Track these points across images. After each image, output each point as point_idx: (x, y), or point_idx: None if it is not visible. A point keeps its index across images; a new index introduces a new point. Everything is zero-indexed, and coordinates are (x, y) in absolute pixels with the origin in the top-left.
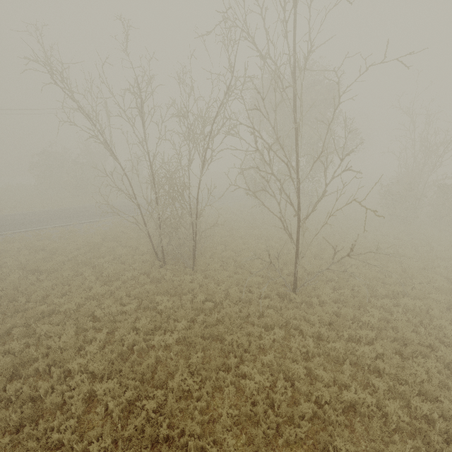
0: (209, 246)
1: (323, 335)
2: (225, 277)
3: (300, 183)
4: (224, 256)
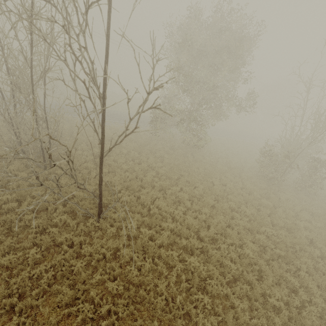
0: (81, 154)
1: (77, 271)
2: (63, 184)
3: (104, 109)
4: (84, 165)
